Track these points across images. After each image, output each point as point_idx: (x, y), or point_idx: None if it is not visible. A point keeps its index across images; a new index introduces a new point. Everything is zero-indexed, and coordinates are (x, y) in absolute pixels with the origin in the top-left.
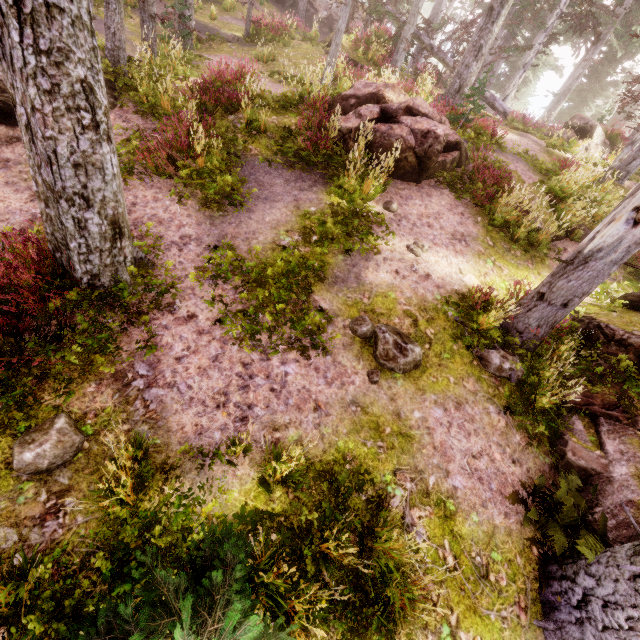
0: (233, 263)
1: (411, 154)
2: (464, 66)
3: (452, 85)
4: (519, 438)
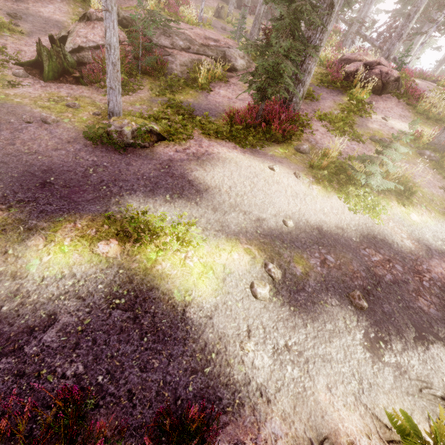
0: (324, 116)
1: (379, 82)
2: (391, 45)
3: (383, 55)
4: (439, 177)
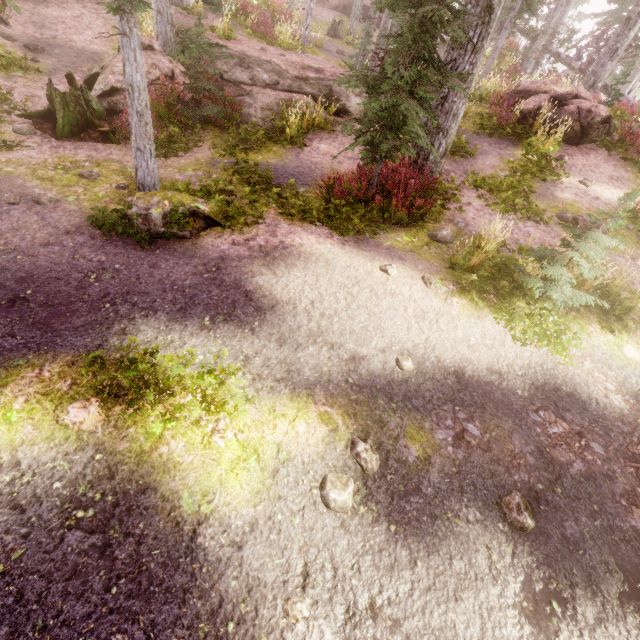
0: (482, 180)
1: (576, 124)
2: (599, 66)
3: (586, 82)
4: None
